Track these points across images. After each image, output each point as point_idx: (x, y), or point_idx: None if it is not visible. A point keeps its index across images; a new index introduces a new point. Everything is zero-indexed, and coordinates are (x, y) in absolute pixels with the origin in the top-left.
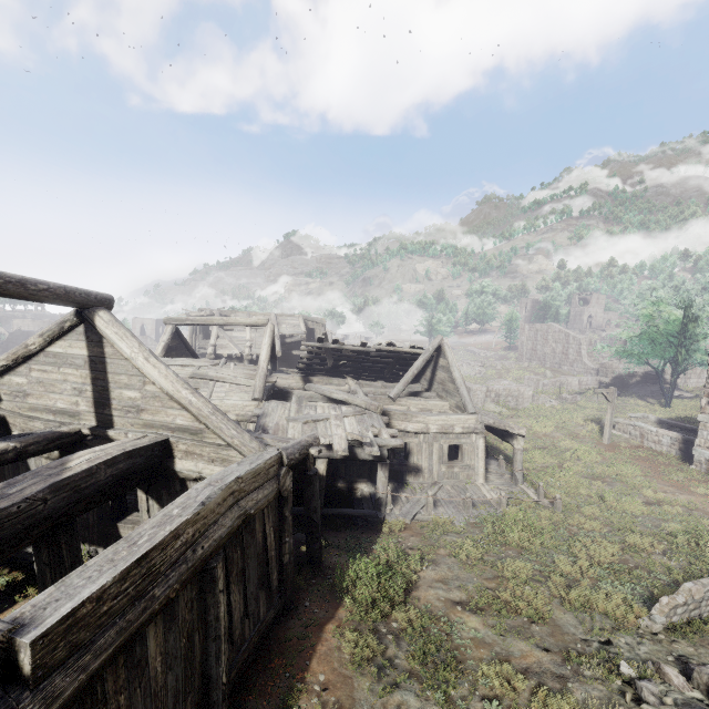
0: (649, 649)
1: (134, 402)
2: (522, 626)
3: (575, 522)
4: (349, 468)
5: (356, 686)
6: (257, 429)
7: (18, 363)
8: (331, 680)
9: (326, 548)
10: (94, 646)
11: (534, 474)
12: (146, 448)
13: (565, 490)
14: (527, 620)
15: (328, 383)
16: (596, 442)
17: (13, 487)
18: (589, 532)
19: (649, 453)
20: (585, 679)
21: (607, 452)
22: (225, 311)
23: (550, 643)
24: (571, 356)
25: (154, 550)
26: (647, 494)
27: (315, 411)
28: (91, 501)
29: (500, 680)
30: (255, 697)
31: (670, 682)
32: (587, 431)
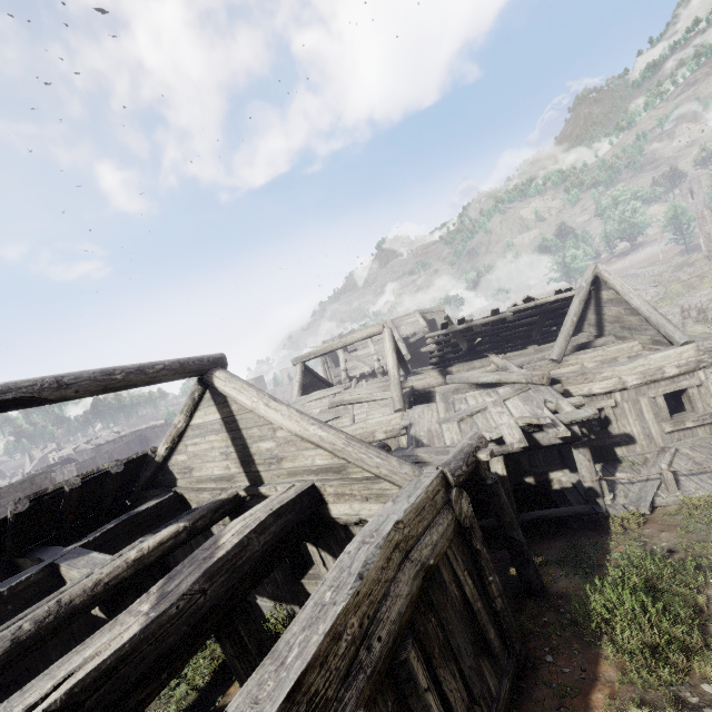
0: None
1: (272, 453)
2: None
3: None
4: (532, 458)
5: None
6: (409, 442)
7: (176, 443)
8: None
9: (542, 568)
10: None
11: None
12: (293, 501)
13: None
14: None
15: (470, 369)
16: None
17: (172, 582)
18: None
19: None
20: None
21: None
22: (344, 335)
23: None
24: None
25: (308, 671)
26: None
27: (466, 404)
28: (255, 575)
29: None
30: None
31: None
32: None
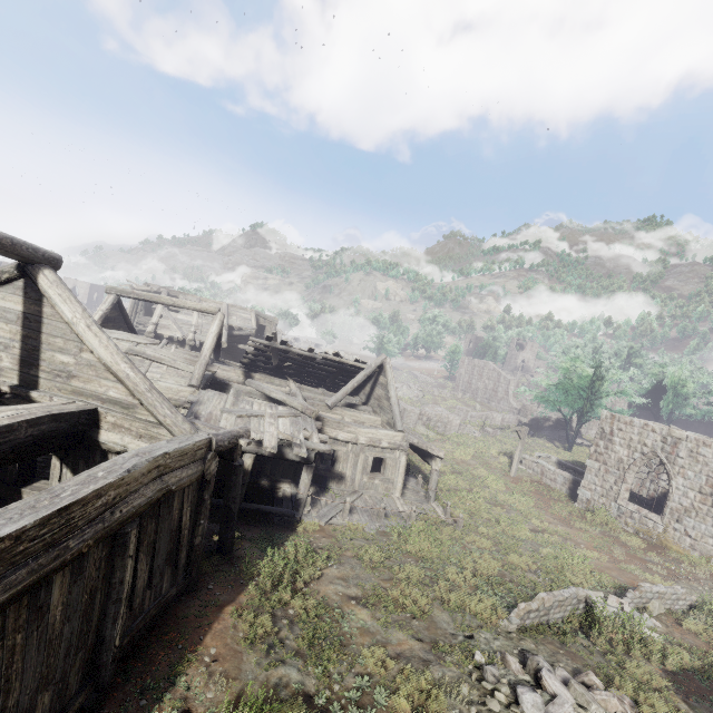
0: (502, 644)
1: (66, 367)
2: (404, 620)
3: (470, 539)
4: (275, 467)
5: (245, 659)
6: (189, 415)
7: None
8: (222, 653)
9: (238, 540)
10: (5, 580)
11: (446, 495)
12: (73, 414)
13: (469, 512)
14: (410, 616)
15: (269, 382)
16: (505, 474)
17: None
18: (481, 549)
19: (545, 489)
20: (445, 663)
21: (512, 483)
22: (174, 291)
23: (424, 635)
24: (499, 394)
25: (76, 504)
26: (535, 523)
27: (251, 407)
28: (5, 458)
29: (374, 661)
30: (144, 664)
31: (510, 668)
32: (499, 463)
